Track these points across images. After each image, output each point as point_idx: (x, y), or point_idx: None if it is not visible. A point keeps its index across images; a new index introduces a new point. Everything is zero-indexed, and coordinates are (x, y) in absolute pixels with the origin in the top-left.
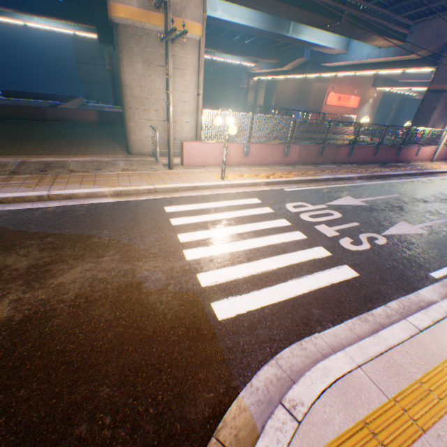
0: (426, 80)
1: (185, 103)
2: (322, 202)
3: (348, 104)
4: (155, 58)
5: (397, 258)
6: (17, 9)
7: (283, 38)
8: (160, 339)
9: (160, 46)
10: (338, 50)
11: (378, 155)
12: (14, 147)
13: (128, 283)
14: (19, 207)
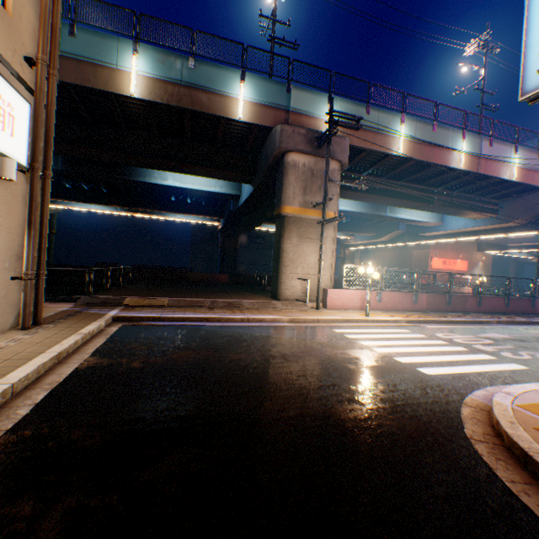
0: (535, 242)
1: (323, 261)
2: (468, 334)
3: (455, 267)
4: (305, 233)
5: None
6: (173, 211)
7: (382, 217)
8: (394, 376)
9: (309, 226)
10: (433, 223)
11: (510, 305)
12: (192, 294)
13: (349, 357)
14: (232, 323)
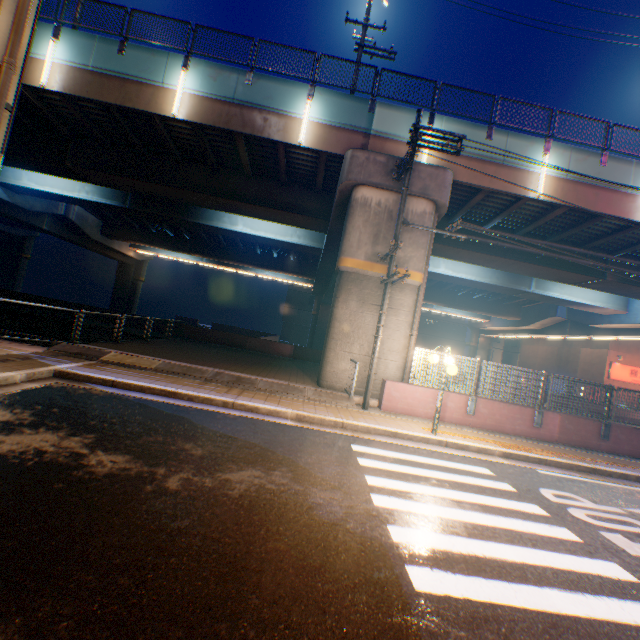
0: None
1: (394, 340)
2: (614, 503)
3: None
4: (370, 297)
5: None
6: (257, 265)
7: (523, 293)
8: (328, 575)
9: (377, 288)
10: (611, 309)
11: None
12: (213, 361)
13: (298, 503)
14: (205, 407)
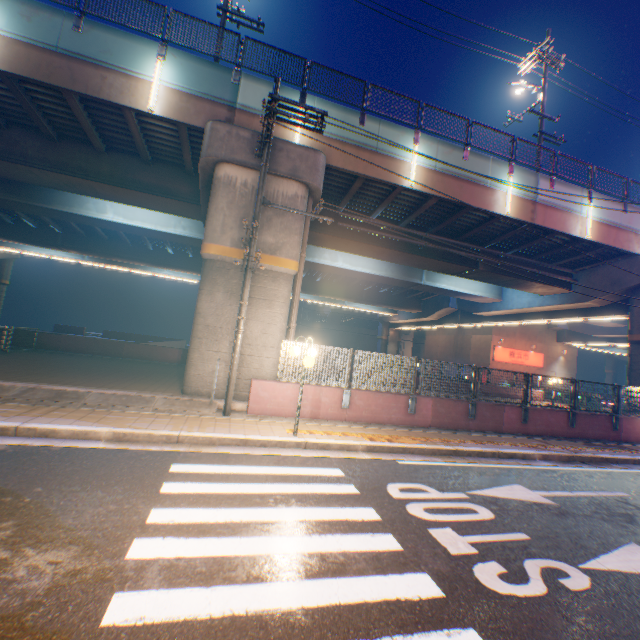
0: None
1: (269, 335)
2: (461, 488)
3: (527, 360)
4: (240, 288)
5: (616, 630)
6: (150, 262)
7: (417, 285)
8: None
9: None
10: (489, 298)
11: (579, 425)
12: (47, 374)
13: None
14: None
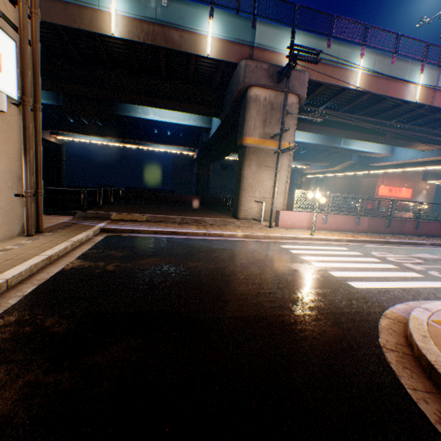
0: None
1: (278, 187)
2: (401, 254)
3: (400, 194)
4: (263, 162)
5: None
6: (156, 142)
7: (336, 148)
8: (325, 287)
9: (267, 156)
10: (383, 154)
11: None
12: (167, 212)
13: (288, 269)
14: (196, 237)
